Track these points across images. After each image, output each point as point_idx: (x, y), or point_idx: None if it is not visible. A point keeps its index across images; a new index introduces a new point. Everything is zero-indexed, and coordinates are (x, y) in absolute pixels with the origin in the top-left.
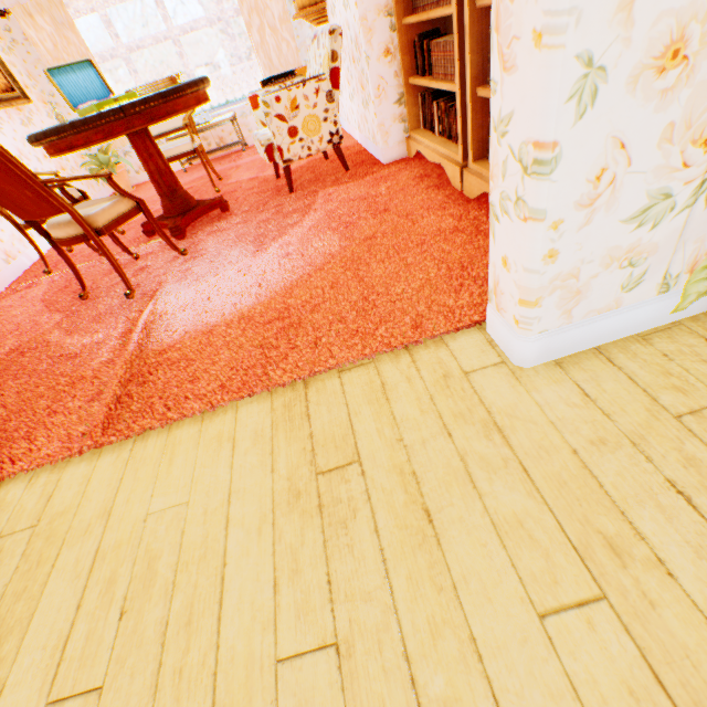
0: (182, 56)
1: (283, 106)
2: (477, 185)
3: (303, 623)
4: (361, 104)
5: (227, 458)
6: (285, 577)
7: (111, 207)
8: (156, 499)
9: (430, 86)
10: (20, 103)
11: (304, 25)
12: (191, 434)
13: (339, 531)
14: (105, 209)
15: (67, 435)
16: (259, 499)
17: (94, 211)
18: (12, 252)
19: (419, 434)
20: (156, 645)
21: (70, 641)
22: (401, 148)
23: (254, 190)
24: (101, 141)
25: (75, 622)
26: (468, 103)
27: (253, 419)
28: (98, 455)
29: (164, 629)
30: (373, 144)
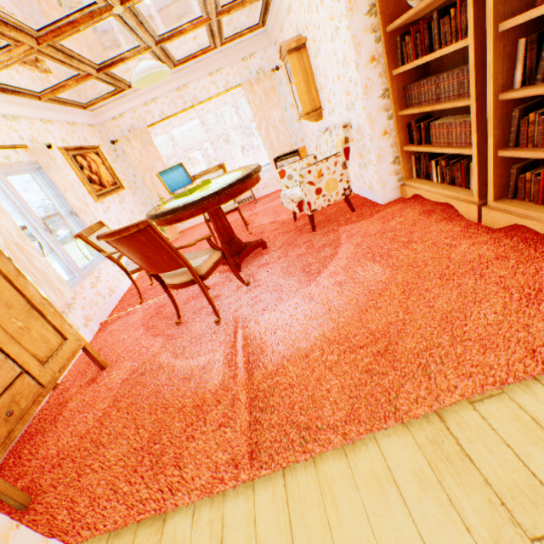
0: (215, 150)
1: (312, 176)
2: (504, 218)
3: None
4: (357, 166)
5: (399, 506)
6: None
7: (208, 258)
8: None
9: (431, 151)
10: (119, 190)
11: (294, 122)
12: (341, 470)
13: None
14: (206, 260)
15: (214, 464)
16: None
17: (199, 263)
18: (113, 288)
19: None
20: None
21: None
22: (395, 192)
23: (278, 230)
24: (199, 214)
25: None
26: (489, 161)
27: (402, 455)
28: (252, 489)
29: None
30: (369, 191)
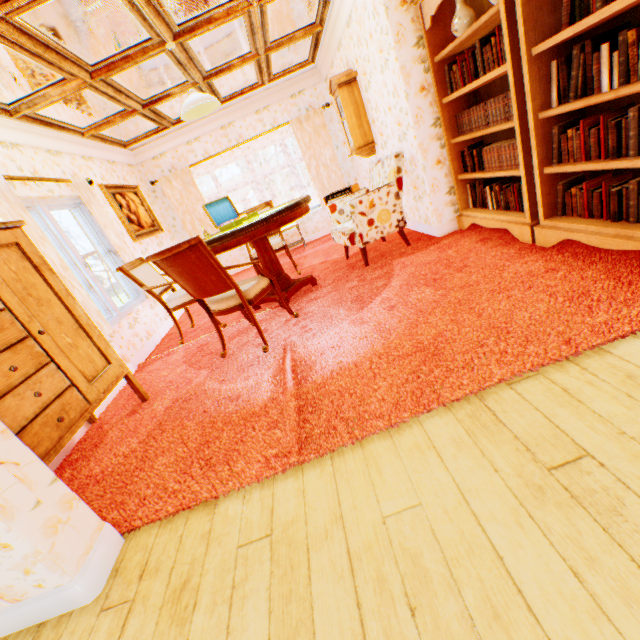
0: (261, 191)
1: (364, 206)
2: (554, 235)
3: (638, 611)
4: (412, 199)
5: (437, 464)
6: (581, 565)
7: (256, 284)
8: (383, 503)
9: (484, 177)
10: (158, 232)
11: (346, 161)
12: (386, 447)
13: (614, 519)
14: (253, 285)
15: (264, 457)
16: (497, 496)
17: (247, 287)
18: (150, 331)
19: (639, 426)
20: (471, 639)
21: (367, 639)
22: (452, 224)
23: (329, 269)
24: (247, 242)
25: (363, 620)
26: (536, 179)
27: (443, 429)
28: (301, 471)
29: (469, 623)
30: (425, 224)
